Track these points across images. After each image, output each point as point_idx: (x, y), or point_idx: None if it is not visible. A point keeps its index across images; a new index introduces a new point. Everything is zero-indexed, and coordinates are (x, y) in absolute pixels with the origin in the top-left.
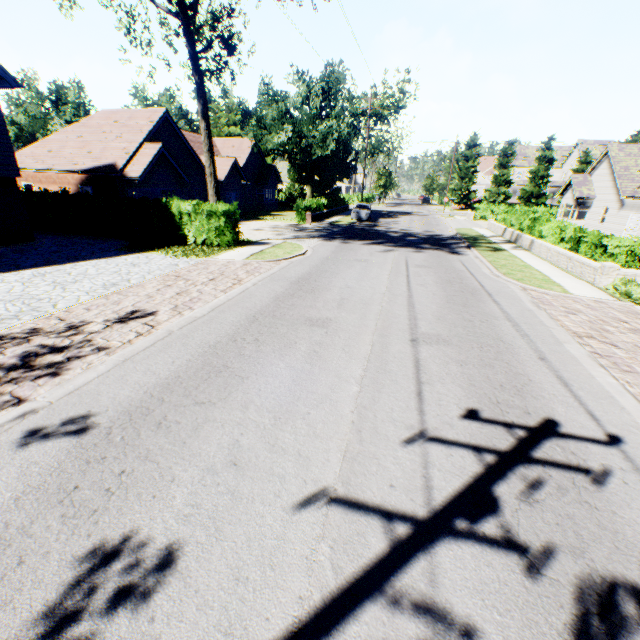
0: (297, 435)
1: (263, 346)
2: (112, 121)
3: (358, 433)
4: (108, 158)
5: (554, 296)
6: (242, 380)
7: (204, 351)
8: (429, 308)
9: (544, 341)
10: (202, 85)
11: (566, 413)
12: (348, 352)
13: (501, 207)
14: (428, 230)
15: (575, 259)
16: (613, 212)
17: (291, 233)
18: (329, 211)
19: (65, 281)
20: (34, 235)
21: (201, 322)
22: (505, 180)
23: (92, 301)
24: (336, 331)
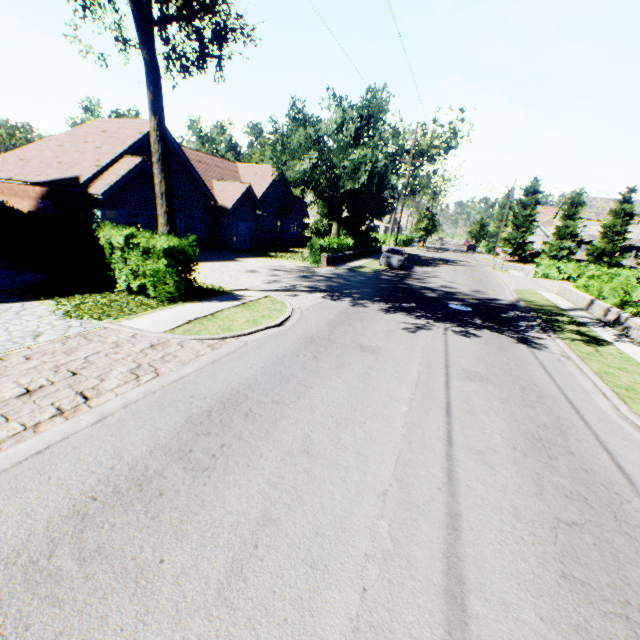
0: None
1: None
2: (101, 131)
3: None
4: (75, 170)
5: None
6: None
7: None
8: (516, 628)
9: None
10: (153, 64)
11: None
12: None
13: (570, 265)
14: (477, 289)
15: None
16: None
17: (290, 280)
18: (355, 252)
19: None
20: None
21: None
22: (570, 233)
23: None
24: None
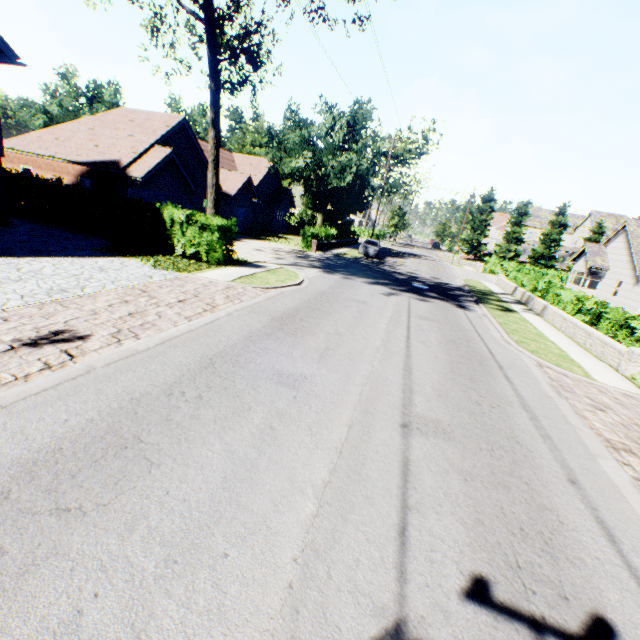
0: (189, 610)
1: (204, 409)
2: (128, 119)
3: (293, 616)
4: (114, 154)
5: (575, 380)
6: (149, 468)
7: (120, 406)
8: (429, 377)
9: (572, 450)
10: (217, 93)
11: (623, 605)
12: (315, 434)
13: (511, 264)
14: (435, 276)
15: (596, 336)
16: (627, 287)
17: (292, 259)
18: (337, 242)
19: (7, 278)
20: (13, 220)
21: (139, 358)
22: (517, 238)
23: (20, 308)
24: (308, 396)
